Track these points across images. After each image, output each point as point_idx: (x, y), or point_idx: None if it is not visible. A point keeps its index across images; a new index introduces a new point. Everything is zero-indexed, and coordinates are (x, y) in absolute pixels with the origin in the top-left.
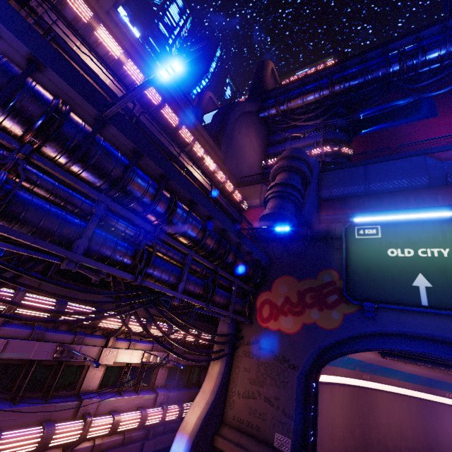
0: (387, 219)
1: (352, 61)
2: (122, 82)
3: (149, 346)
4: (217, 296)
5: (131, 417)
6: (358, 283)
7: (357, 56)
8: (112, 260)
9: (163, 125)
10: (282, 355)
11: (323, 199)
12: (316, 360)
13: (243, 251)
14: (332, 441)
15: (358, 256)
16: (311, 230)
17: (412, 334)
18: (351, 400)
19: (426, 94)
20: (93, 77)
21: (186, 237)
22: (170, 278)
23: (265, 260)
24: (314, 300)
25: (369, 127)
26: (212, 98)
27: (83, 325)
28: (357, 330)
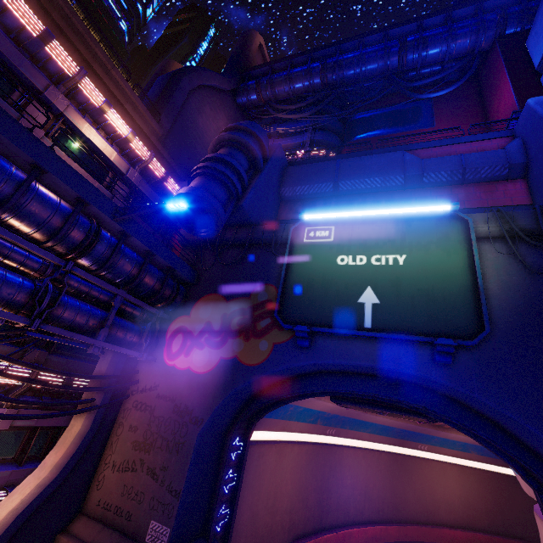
0: (343, 218)
1: (349, 43)
2: None
3: None
4: (71, 312)
5: None
6: (295, 301)
7: (354, 39)
8: None
9: (11, 28)
10: (185, 405)
11: (284, 200)
12: (242, 411)
13: (142, 252)
14: (274, 515)
15: (302, 265)
16: (255, 232)
17: (355, 369)
18: (308, 461)
19: (423, 96)
20: None
21: None
22: None
23: (184, 271)
24: (241, 326)
25: (364, 132)
26: None
27: None
28: (286, 364)
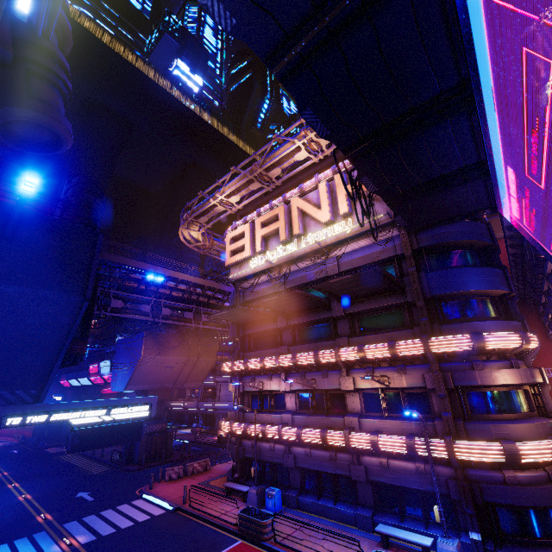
0: None
1: None
2: None
3: None
4: None
5: None
6: None
7: None
8: None
9: None
10: None
11: None
12: None
13: None
14: None
15: None
16: None
17: None
18: None
19: None
20: None
21: None
22: None
23: None
24: None
25: None
26: None
27: None
28: None
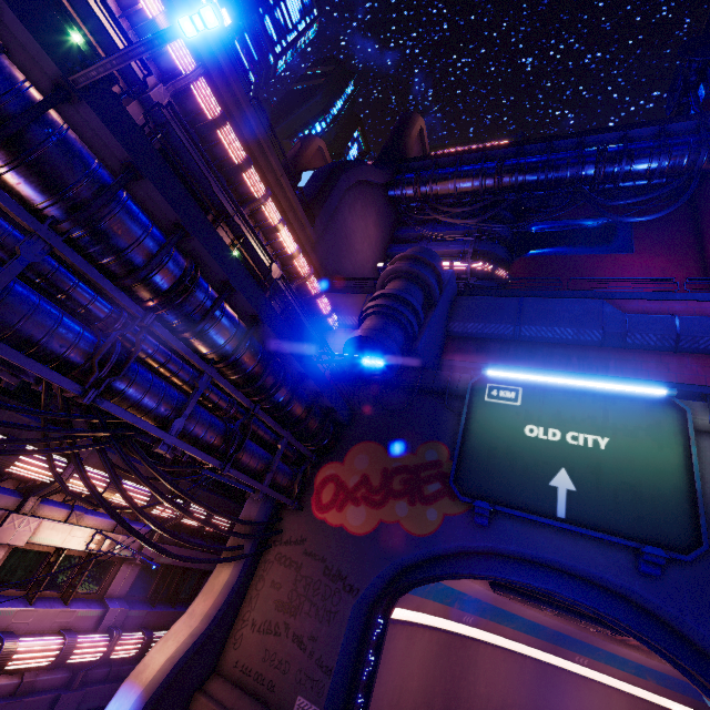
0: (534, 381)
1: (534, 146)
2: (127, 39)
3: (109, 523)
4: (247, 454)
5: (41, 647)
6: (474, 470)
7: (541, 141)
8: (42, 351)
9: (217, 156)
10: (338, 568)
11: (452, 335)
12: (391, 583)
13: (309, 390)
14: None
15: (482, 429)
16: (424, 377)
17: (536, 559)
18: (438, 654)
19: (623, 219)
20: (99, 35)
21: (206, 343)
22: (160, 407)
23: (343, 412)
24: (405, 487)
25: (541, 248)
26: (324, 150)
27: None
28: (459, 542)
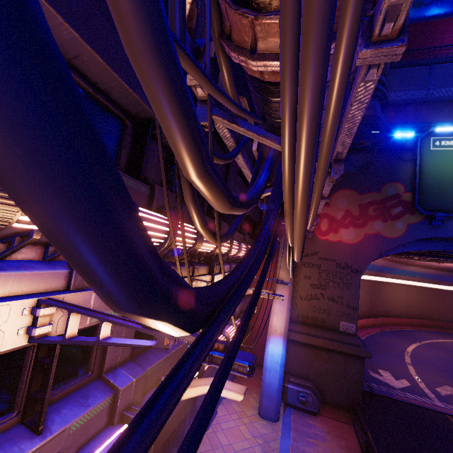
0: None
1: None
2: None
3: (228, 267)
4: None
5: (232, 332)
6: (430, 195)
7: None
8: None
9: None
10: (345, 263)
11: None
12: None
13: None
14: None
15: (432, 169)
16: (378, 140)
17: None
18: None
19: None
20: None
21: None
22: None
23: None
24: (378, 213)
25: None
26: None
27: (201, 254)
28: (420, 237)
